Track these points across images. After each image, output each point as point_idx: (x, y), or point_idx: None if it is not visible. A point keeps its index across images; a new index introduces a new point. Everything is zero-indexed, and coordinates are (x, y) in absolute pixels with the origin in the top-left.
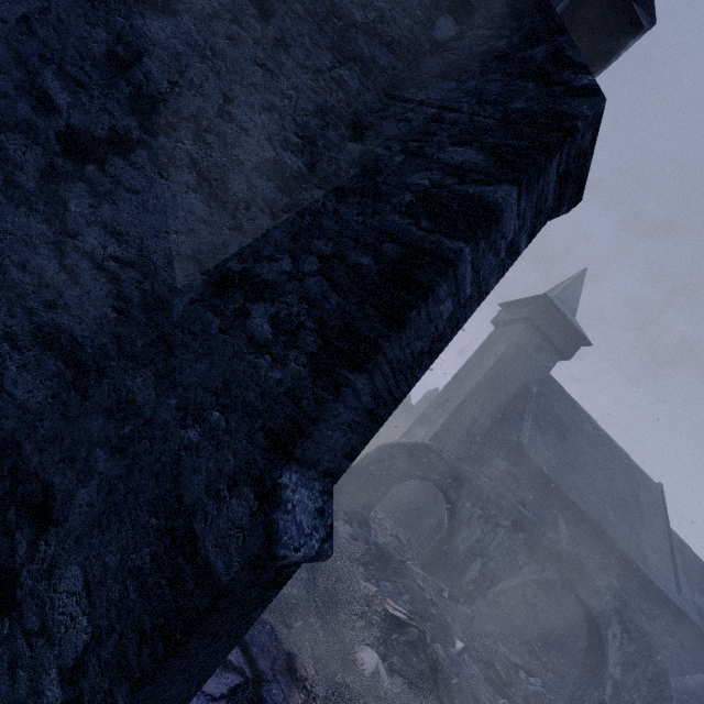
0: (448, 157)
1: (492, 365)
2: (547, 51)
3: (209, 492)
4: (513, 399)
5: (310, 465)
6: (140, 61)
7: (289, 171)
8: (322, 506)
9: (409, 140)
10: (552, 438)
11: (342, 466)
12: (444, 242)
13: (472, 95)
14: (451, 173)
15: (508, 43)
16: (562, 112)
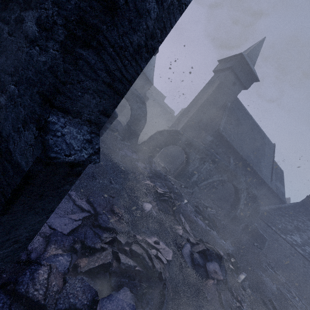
0: None
1: (210, 93)
2: None
3: (14, 129)
4: (218, 110)
5: (74, 115)
6: None
7: None
8: (90, 139)
9: None
10: (233, 126)
11: (101, 120)
12: None
13: None
14: None
15: None
16: None
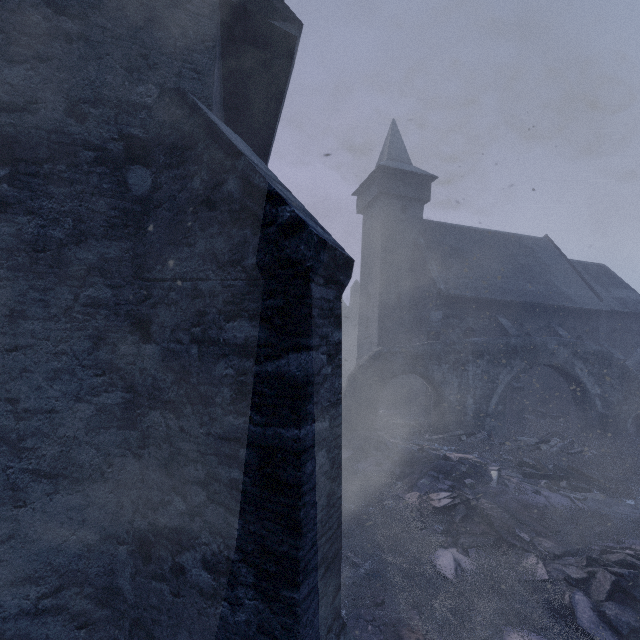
0: (231, 337)
1: (381, 248)
2: (237, 183)
3: None
4: (412, 260)
5: None
6: None
7: (117, 407)
8: None
9: (190, 326)
10: (457, 266)
11: (336, 604)
12: (282, 433)
13: (208, 259)
14: (244, 354)
15: (202, 182)
16: (289, 259)
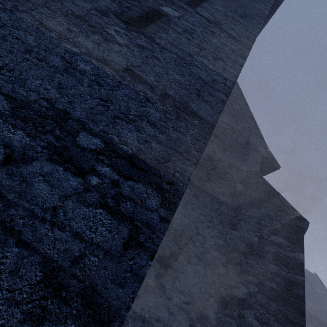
0: (273, 240)
1: None
2: (279, 200)
3: None
4: None
5: None
6: (172, 225)
7: (220, 245)
8: None
9: (255, 231)
10: None
11: None
12: (296, 277)
13: (266, 215)
14: (279, 246)
15: (264, 195)
16: (299, 226)
